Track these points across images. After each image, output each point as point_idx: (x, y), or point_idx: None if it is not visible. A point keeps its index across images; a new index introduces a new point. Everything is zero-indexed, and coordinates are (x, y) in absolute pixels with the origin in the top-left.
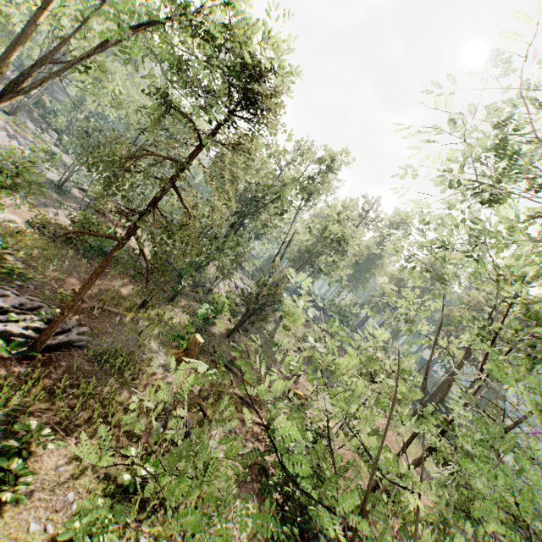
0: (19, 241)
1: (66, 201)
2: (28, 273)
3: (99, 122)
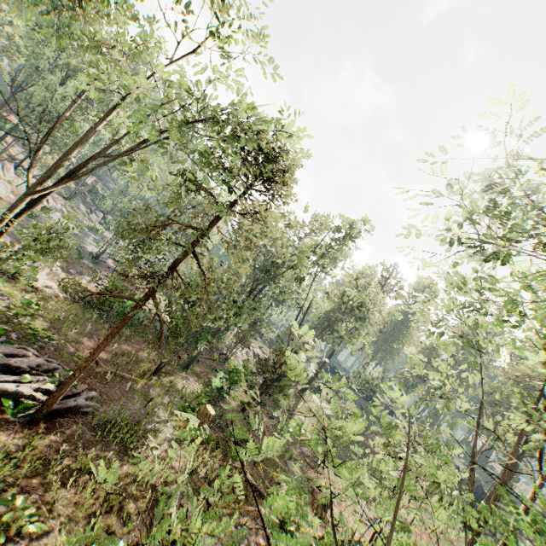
0: (50, 305)
1: (100, 270)
2: (51, 335)
3: (139, 203)
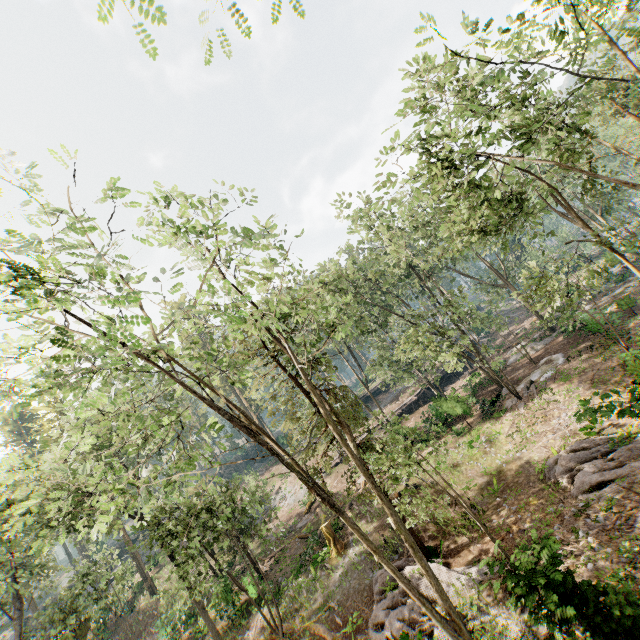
0: None
1: None
2: None
3: None
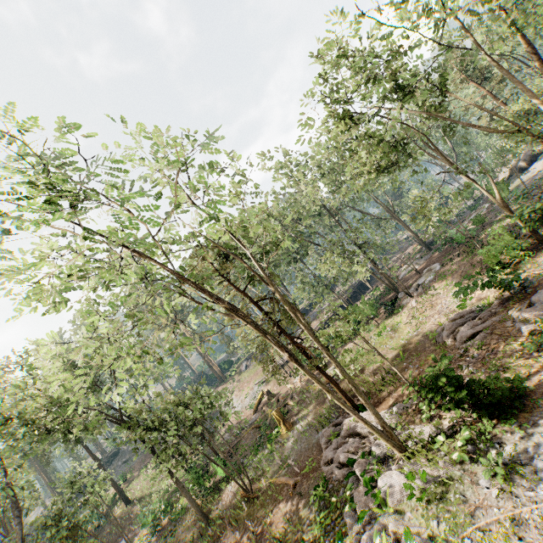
0: None
1: None
2: (308, 519)
3: None
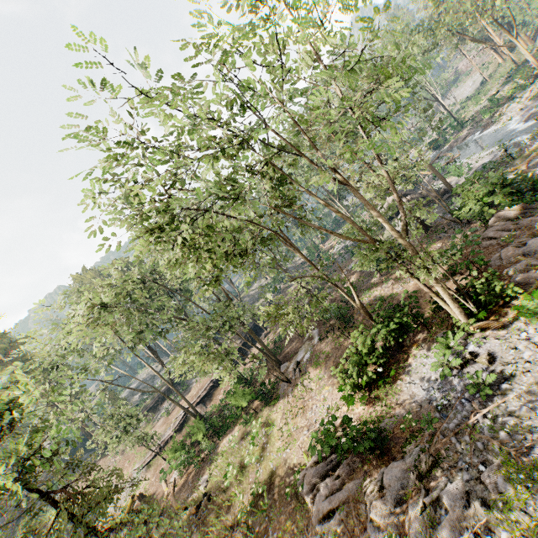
0: None
1: None
2: None
3: None
